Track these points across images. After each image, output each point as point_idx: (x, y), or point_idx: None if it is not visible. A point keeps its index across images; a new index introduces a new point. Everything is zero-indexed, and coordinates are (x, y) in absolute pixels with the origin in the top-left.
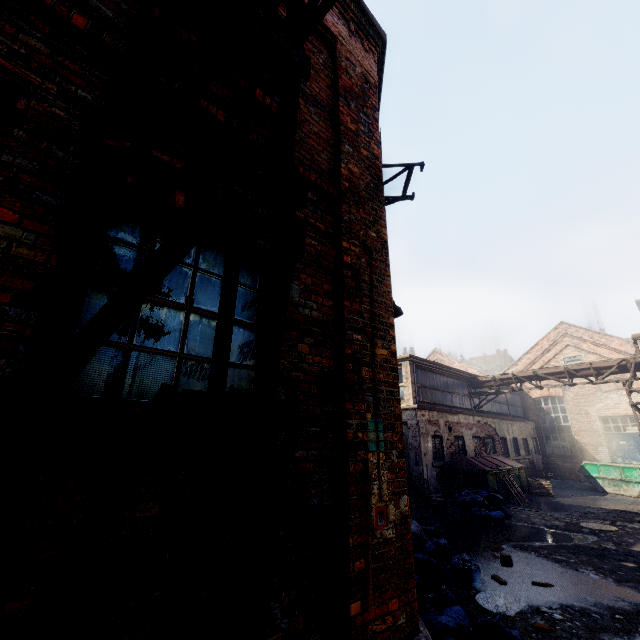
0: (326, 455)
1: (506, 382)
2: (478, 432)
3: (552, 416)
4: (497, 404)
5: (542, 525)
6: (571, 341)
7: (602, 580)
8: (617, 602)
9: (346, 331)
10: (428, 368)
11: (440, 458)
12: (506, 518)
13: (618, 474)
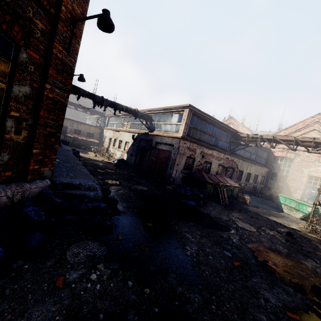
0: None
1: (254, 140)
2: (224, 163)
3: (281, 168)
4: (248, 153)
5: (213, 216)
6: (318, 127)
7: (188, 258)
8: (168, 278)
9: None
10: (204, 118)
11: (189, 169)
12: (198, 207)
13: (295, 205)
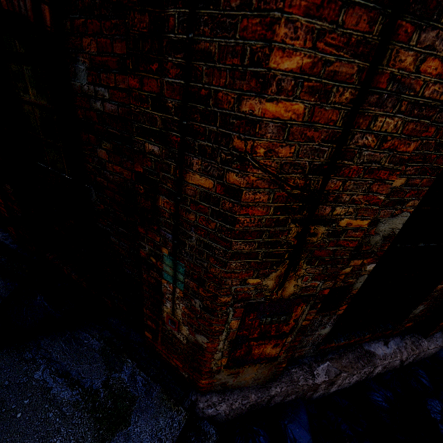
0: (134, 252)
1: None
2: None
3: None
4: None
5: None
6: None
7: None
8: None
9: (134, 137)
10: None
11: None
12: None
13: None
